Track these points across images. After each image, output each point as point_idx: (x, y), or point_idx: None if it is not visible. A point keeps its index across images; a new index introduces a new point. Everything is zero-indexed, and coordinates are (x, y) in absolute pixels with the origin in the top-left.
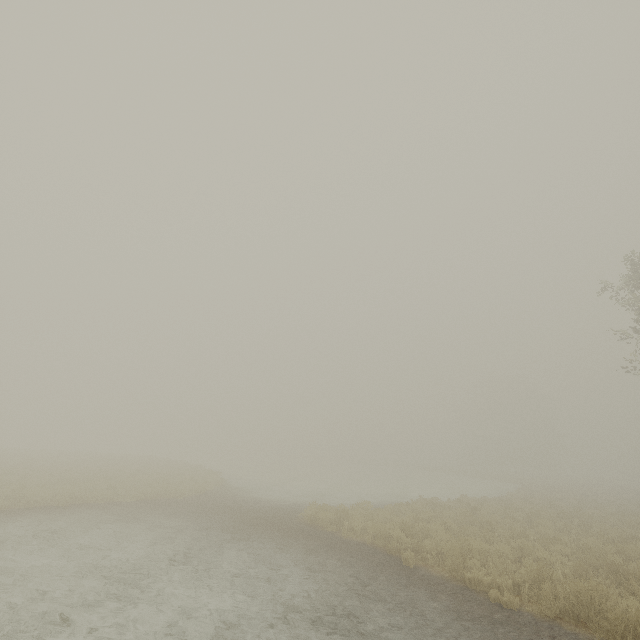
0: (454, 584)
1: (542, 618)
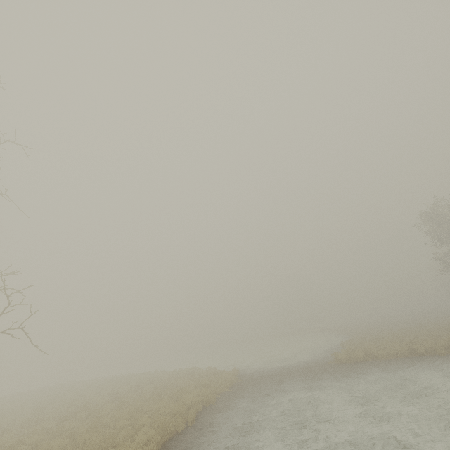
0: None
1: None
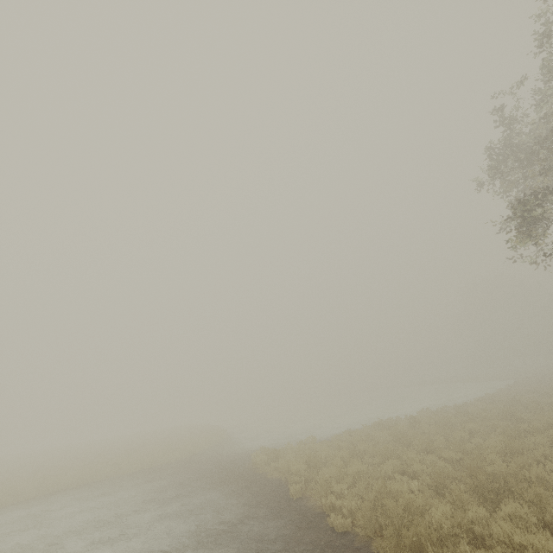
0: (316, 512)
1: (362, 539)
